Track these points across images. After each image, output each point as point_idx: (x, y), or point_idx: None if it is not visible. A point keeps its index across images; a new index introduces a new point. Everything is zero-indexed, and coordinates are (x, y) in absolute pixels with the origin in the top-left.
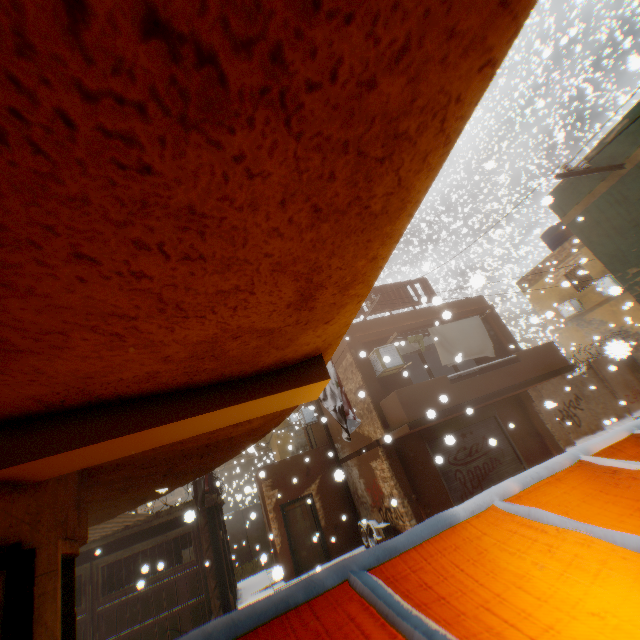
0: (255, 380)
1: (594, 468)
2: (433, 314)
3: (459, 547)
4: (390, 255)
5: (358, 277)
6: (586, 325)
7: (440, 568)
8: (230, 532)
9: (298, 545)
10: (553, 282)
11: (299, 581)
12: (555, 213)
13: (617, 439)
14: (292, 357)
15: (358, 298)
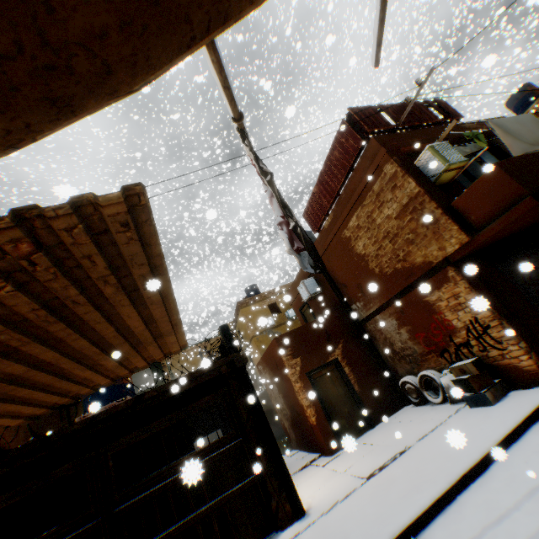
0: None
1: None
2: (464, 129)
3: None
4: None
5: None
6: None
7: None
8: None
9: (335, 415)
10: None
11: None
12: None
13: None
14: None
15: None
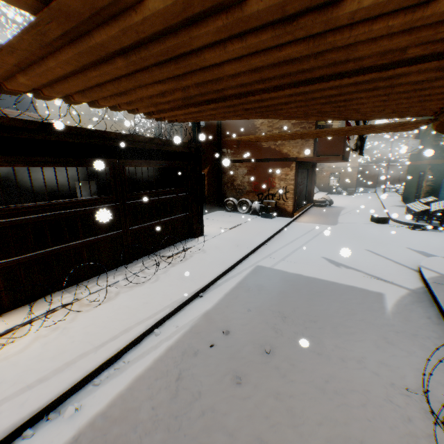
0: None
1: None
2: None
3: None
4: None
5: None
6: None
7: None
8: None
9: None
10: None
11: None
12: None
13: None
14: None
15: None
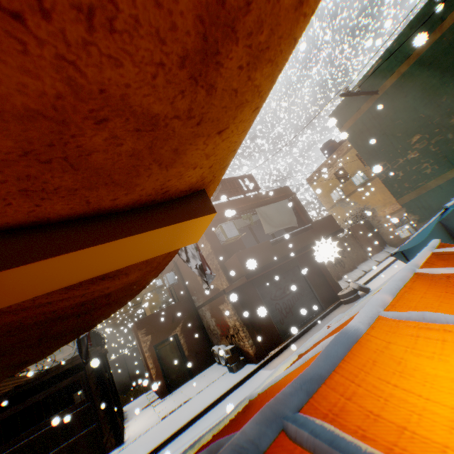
0: (132, 214)
1: (430, 277)
2: (257, 199)
3: (376, 361)
4: (311, 18)
5: (273, 43)
6: (346, 205)
7: (373, 389)
8: (115, 372)
9: (169, 372)
10: (328, 178)
11: (223, 452)
12: (336, 125)
13: (427, 256)
14: (175, 186)
15: (257, 99)
